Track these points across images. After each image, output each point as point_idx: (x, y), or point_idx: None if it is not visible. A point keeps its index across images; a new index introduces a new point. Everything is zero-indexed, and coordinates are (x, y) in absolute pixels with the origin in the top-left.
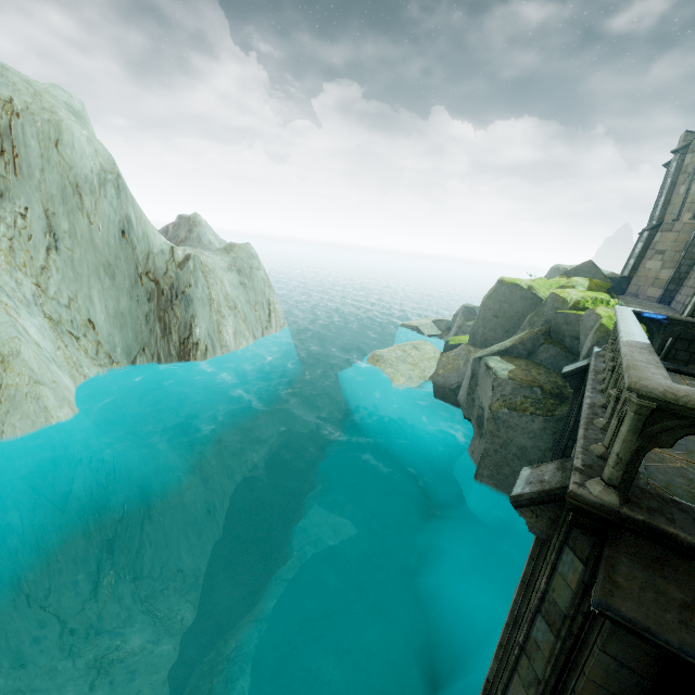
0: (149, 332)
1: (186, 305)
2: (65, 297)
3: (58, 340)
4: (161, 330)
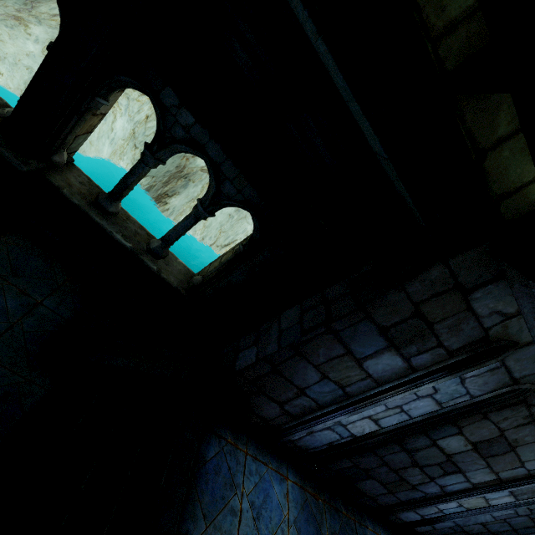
0: (160, 178)
1: (184, 185)
2: (150, 133)
3: (126, 140)
4: (164, 182)
